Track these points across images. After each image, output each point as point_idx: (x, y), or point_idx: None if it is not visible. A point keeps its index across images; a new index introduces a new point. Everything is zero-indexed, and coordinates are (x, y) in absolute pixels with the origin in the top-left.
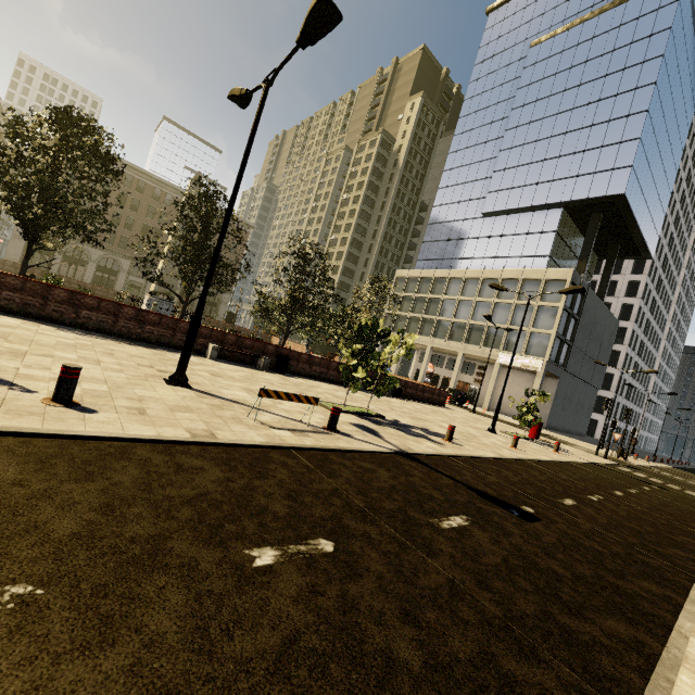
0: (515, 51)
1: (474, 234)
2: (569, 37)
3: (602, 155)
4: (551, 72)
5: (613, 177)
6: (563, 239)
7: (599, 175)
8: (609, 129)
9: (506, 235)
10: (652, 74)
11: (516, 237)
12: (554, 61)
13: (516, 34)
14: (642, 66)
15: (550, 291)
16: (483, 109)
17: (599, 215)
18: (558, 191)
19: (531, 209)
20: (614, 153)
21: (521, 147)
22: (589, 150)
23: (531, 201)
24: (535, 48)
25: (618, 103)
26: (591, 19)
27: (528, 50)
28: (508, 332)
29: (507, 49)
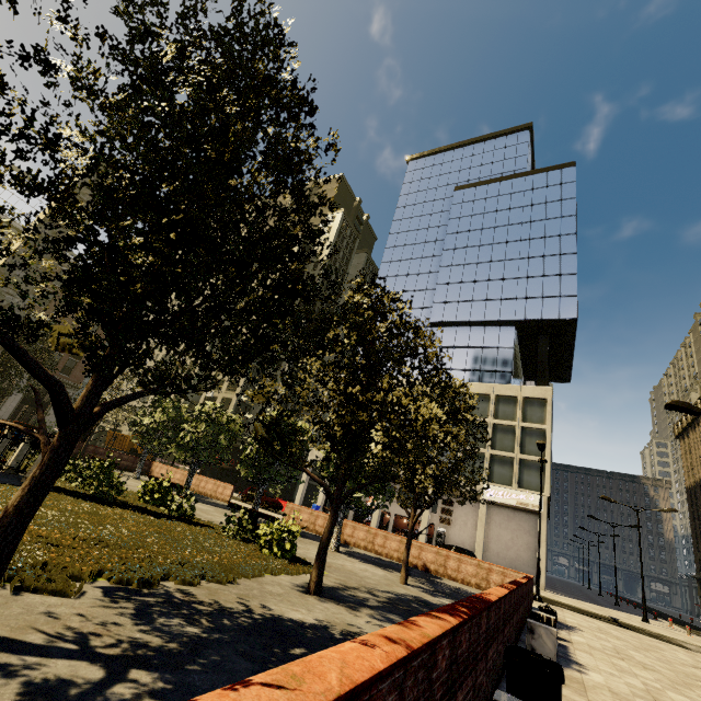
0: (438, 191)
1: (421, 342)
2: (489, 189)
3: (545, 283)
4: (478, 211)
5: (562, 303)
6: (515, 356)
7: (548, 300)
8: (546, 263)
9: (459, 346)
10: (571, 227)
11: (471, 349)
12: (480, 204)
13: (437, 179)
14: (561, 220)
15: (529, 410)
16: (414, 230)
17: (547, 337)
18: (510, 309)
19: (483, 323)
20: (556, 283)
21: (462, 266)
22: (531, 277)
23: (483, 316)
24: (460, 192)
25: (548, 244)
26: (506, 180)
27: (451, 193)
28: (489, 458)
29: (431, 189)
